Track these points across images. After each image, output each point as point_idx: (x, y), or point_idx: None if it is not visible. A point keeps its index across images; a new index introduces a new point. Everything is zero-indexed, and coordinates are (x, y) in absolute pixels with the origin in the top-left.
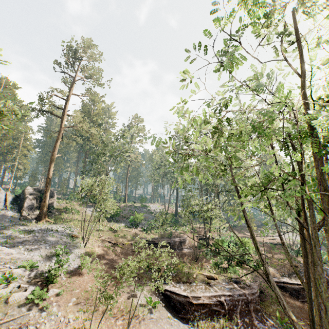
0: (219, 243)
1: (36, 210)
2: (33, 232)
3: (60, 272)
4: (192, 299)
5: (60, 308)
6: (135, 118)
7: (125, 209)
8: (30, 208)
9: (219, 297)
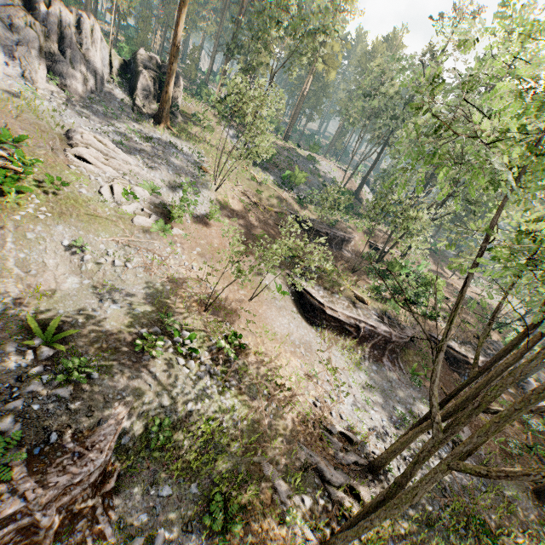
0: (397, 267)
1: (154, 102)
2: (152, 140)
3: (185, 212)
4: (326, 309)
5: (185, 252)
6: None
7: (281, 153)
8: (146, 96)
9: (358, 322)
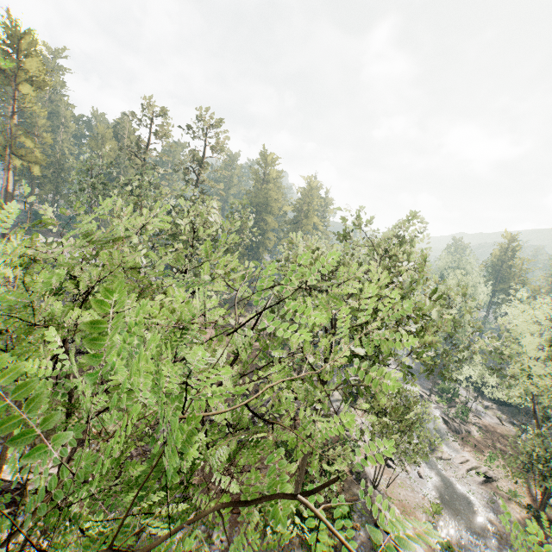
0: None
1: None
2: None
3: None
4: None
5: None
6: (30, 31)
7: None
8: None
9: None
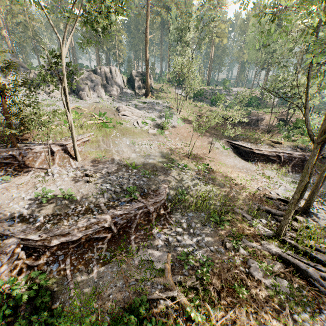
0: (300, 122)
1: (143, 89)
2: (146, 103)
3: (168, 125)
4: (254, 151)
5: (172, 140)
6: None
7: (207, 91)
8: (139, 88)
9: (278, 153)
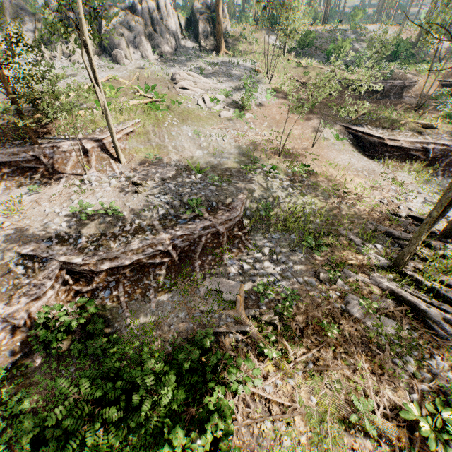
0: None
1: (212, 39)
2: (217, 65)
3: (251, 103)
4: (386, 142)
5: (257, 127)
6: None
7: (322, 36)
8: (206, 37)
9: (425, 145)
